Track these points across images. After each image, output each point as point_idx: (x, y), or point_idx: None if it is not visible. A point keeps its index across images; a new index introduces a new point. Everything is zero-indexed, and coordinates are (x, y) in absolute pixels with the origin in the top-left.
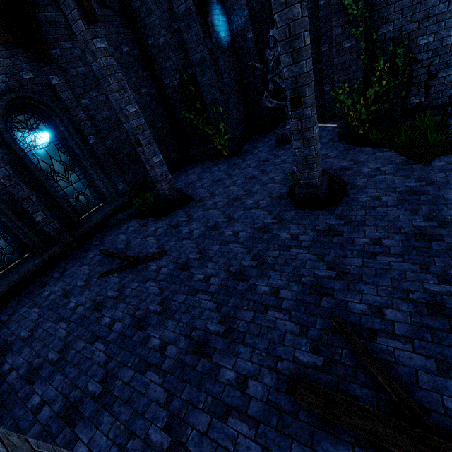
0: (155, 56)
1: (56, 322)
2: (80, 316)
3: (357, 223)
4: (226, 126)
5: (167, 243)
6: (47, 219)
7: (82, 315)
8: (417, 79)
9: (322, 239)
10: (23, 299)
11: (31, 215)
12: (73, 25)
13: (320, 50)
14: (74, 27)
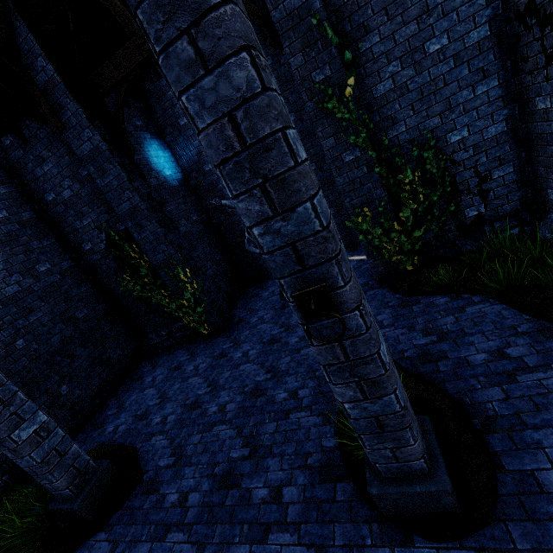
0: (62, 215)
1: None
2: None
3: None
4: (196, 294)
5: None
6: None
7: None
8: (464, 185)
9: None
10: None
11: None
12: None
13: None
14: None
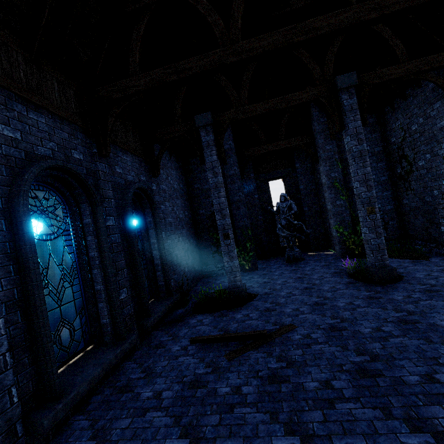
0: (197, 195)
1: (225, 411)
2: (261, 394)
3: (440, 285)
4: (252, 245)
5: (280, 320)
6: (127, 299)
7: (264, 391)
8: None
9: (431, 294)
10: (102, 413)
11: (117, 290)
12: (207, 157)
13: (302, 210)
14: (208, 158)
